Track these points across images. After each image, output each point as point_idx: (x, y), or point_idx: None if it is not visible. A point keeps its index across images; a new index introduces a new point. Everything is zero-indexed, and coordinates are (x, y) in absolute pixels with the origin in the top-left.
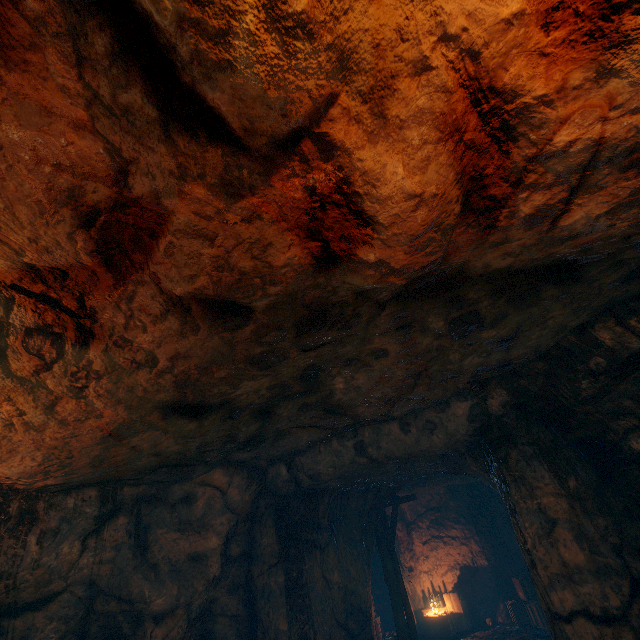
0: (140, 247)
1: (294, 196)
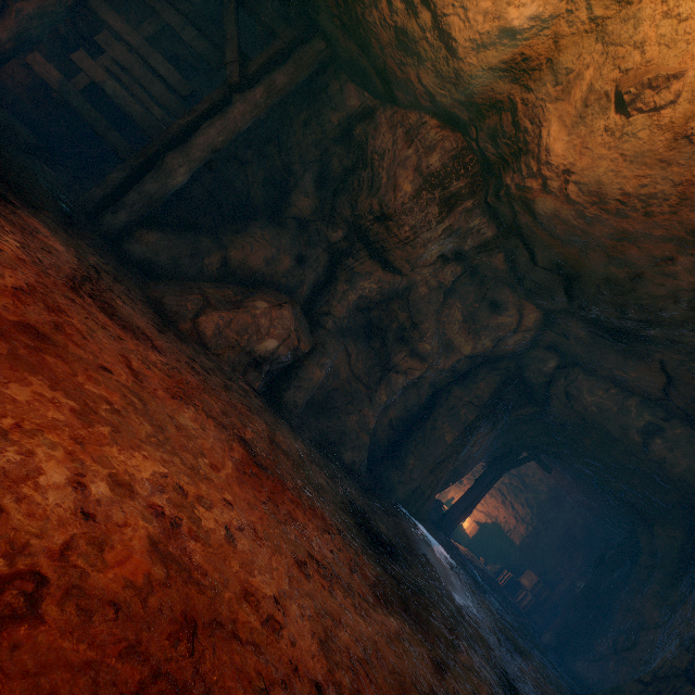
0: None
1: None
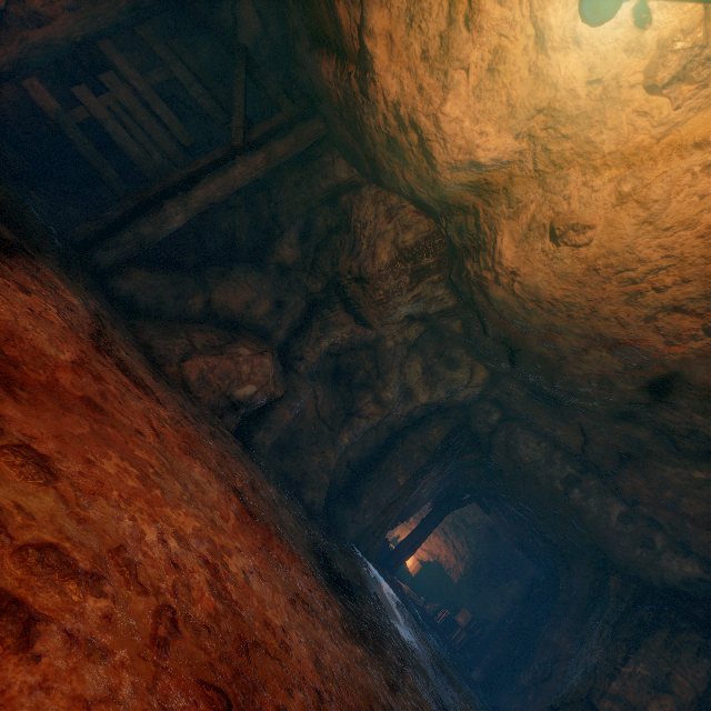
0: None
1: None
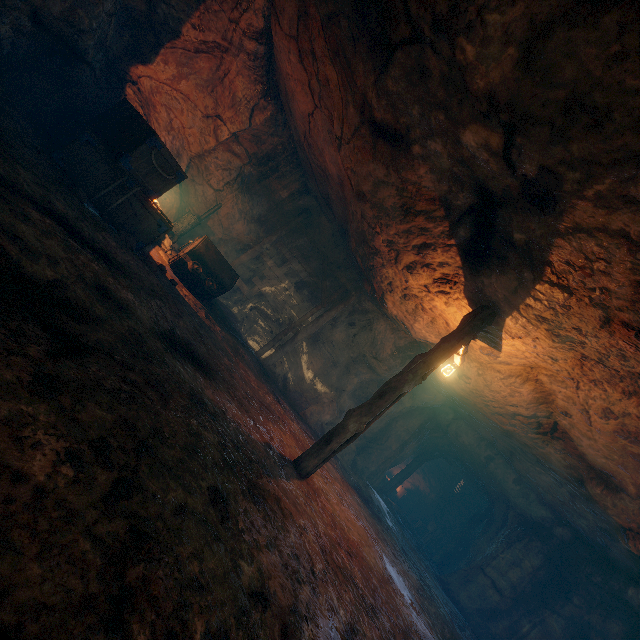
0: (598, 477)
1: None
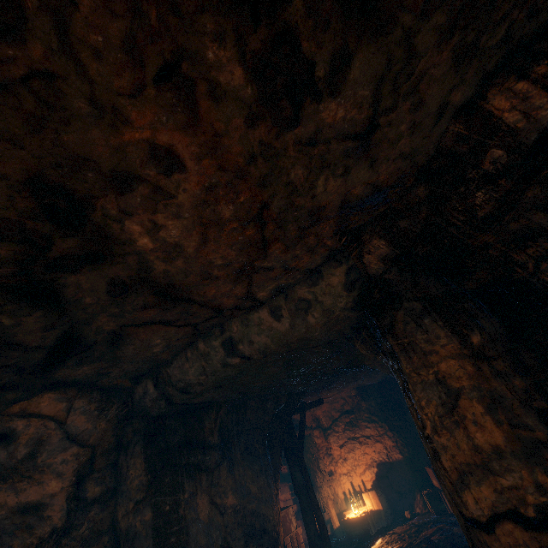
0: None
1: None
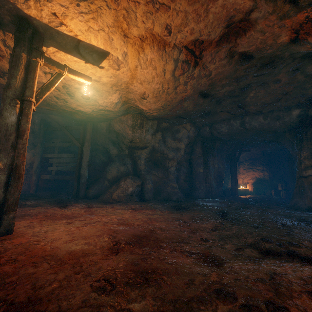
0: (236, 35)
1: (300, 19)
